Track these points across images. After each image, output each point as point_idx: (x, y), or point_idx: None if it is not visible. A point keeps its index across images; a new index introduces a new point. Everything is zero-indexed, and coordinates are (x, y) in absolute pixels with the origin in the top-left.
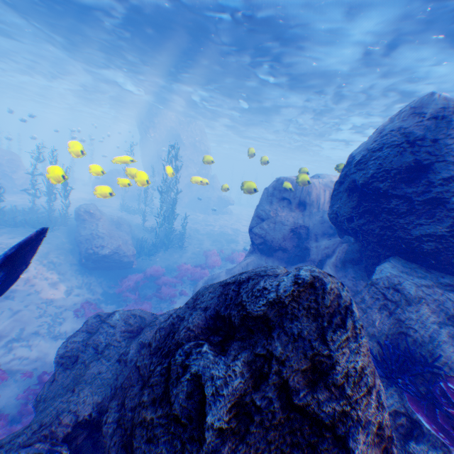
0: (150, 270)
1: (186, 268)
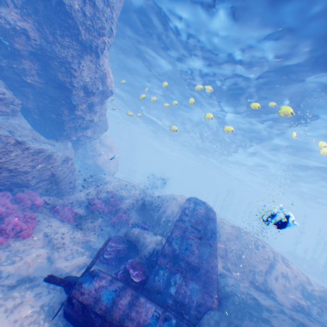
0: None
1: None
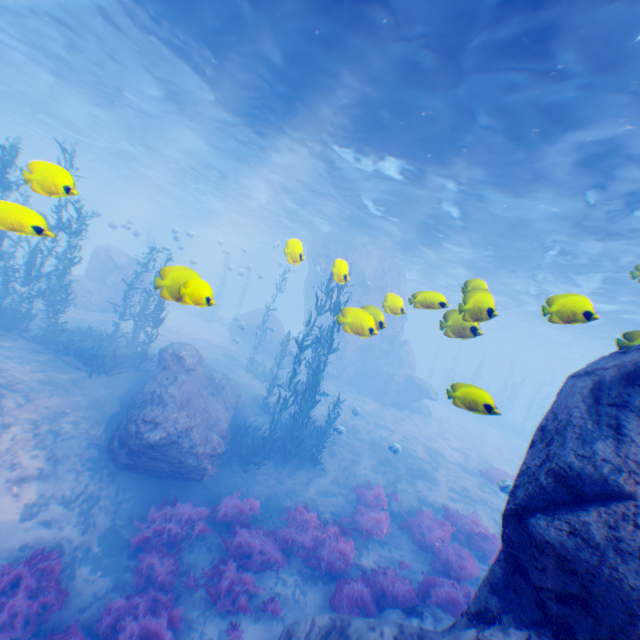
0: (226, 503)
1: (306, 522)
